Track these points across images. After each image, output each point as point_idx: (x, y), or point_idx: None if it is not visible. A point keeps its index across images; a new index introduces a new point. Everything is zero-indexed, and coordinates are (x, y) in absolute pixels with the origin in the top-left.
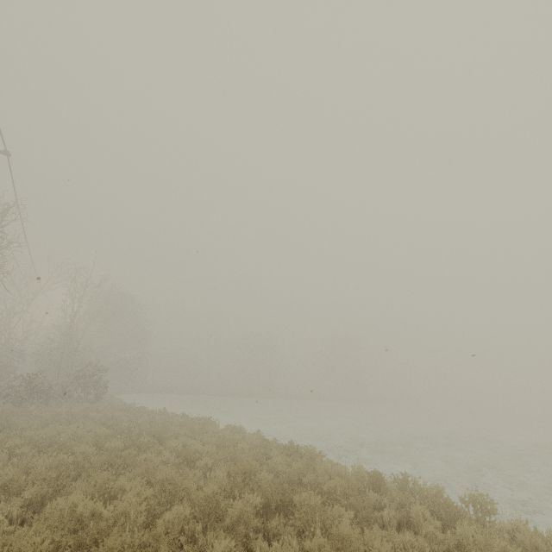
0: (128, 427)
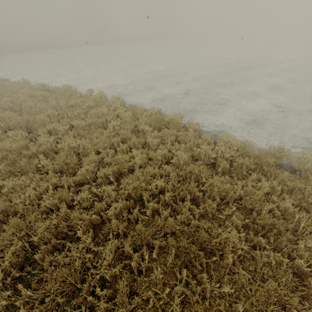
0: None
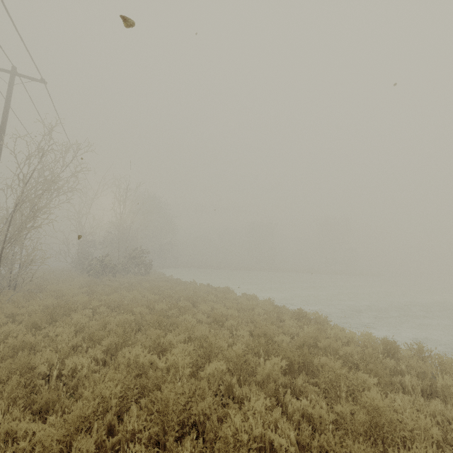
0: (170, 293)
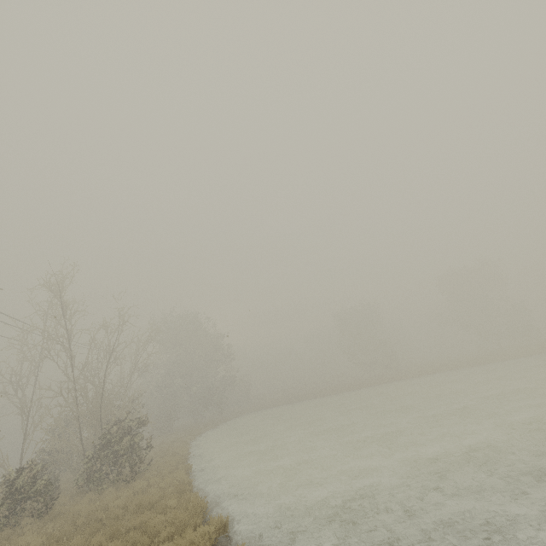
0: None
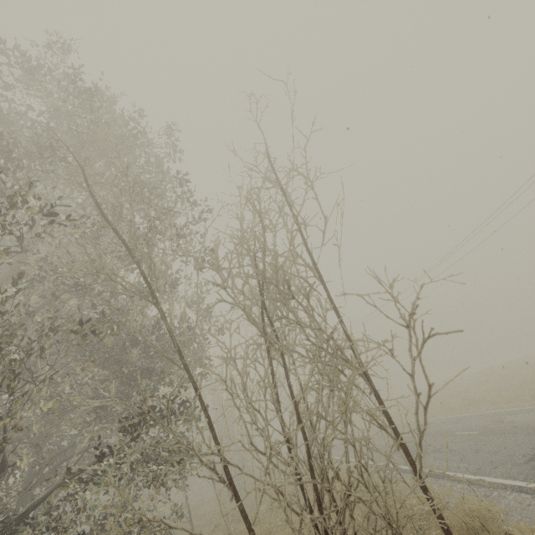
0: None
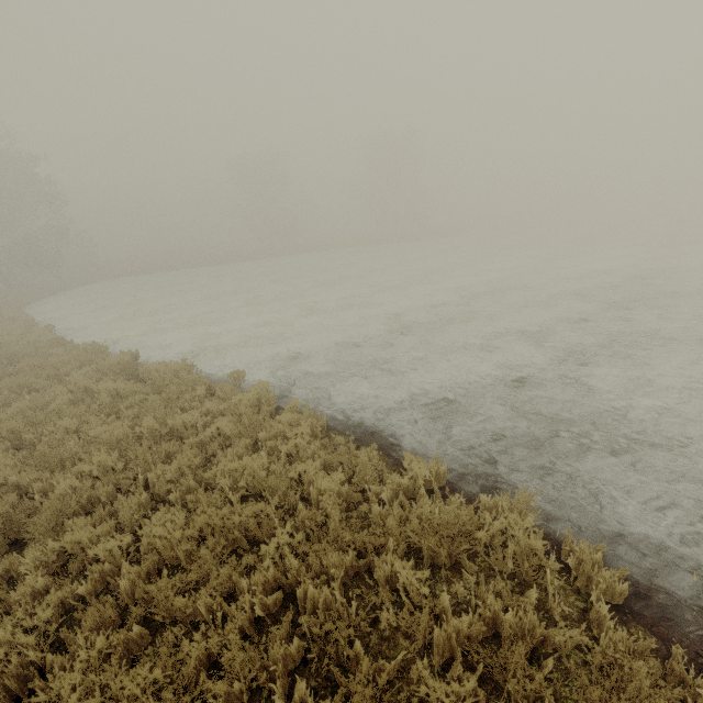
0: None
